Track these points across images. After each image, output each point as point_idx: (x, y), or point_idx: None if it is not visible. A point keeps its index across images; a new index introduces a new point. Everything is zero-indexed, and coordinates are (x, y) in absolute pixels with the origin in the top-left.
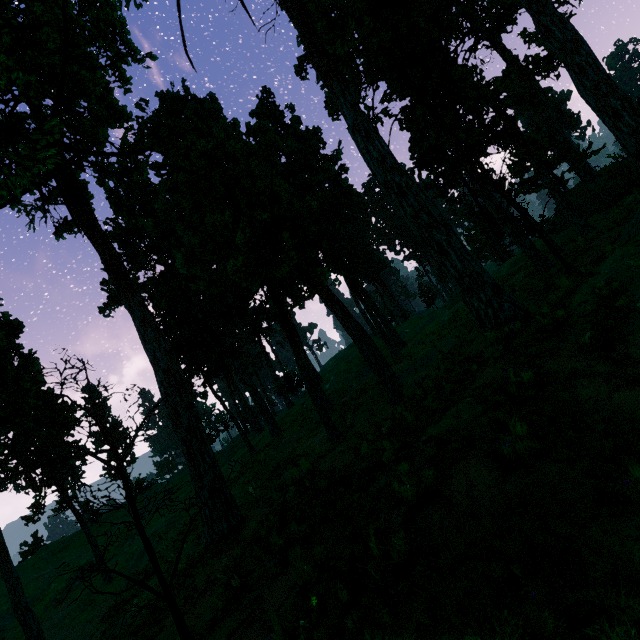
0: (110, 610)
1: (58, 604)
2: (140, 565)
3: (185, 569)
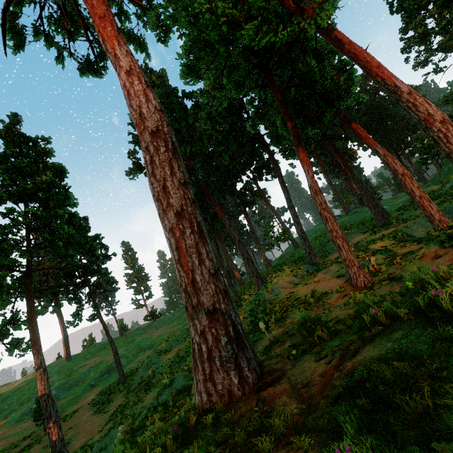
0: (118, 409)
1: (92, 388)
2: (144, 375)
3: (159, 452)
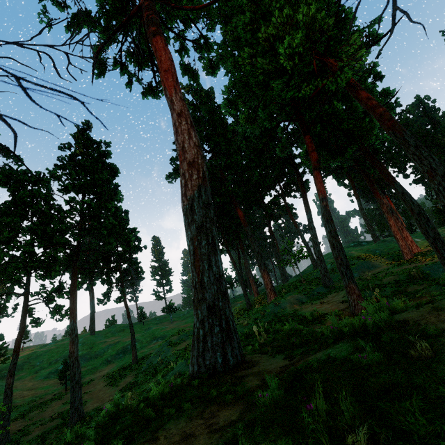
0: (127, 385)
1: (108, 364)
2: (154, 361)
3: (158, 397)
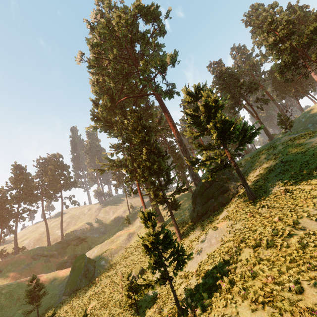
0: None
1: None
2: None
3: None
